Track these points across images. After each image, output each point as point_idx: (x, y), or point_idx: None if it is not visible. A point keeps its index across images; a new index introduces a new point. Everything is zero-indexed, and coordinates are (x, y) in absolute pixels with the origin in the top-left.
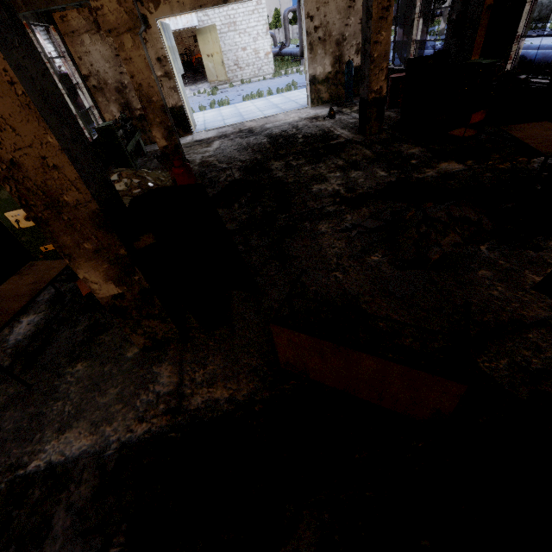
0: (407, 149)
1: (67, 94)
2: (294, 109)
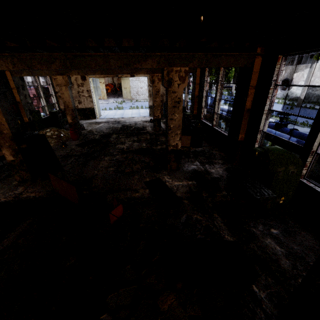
0: (162, 138)
1: (44, 98)
2: (143, 116)
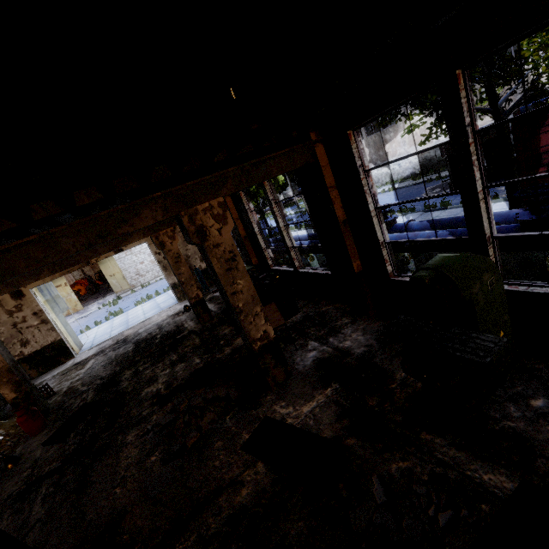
0: (223, 331)
1: None
2: (167, 308)
